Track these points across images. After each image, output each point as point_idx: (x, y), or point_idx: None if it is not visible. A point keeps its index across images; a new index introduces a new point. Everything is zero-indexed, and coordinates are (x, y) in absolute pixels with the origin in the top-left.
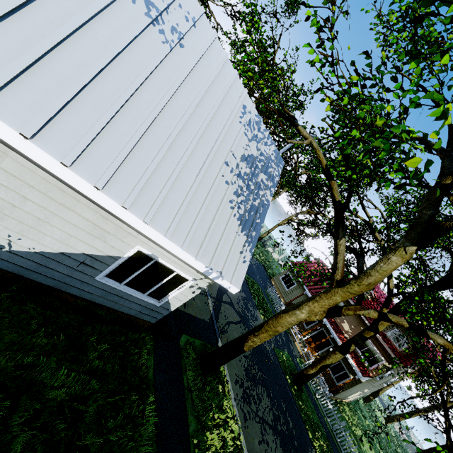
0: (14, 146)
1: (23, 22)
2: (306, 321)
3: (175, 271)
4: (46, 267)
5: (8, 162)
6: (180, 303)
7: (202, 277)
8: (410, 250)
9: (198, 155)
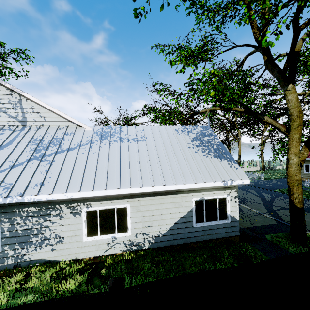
0: (141, 192)
1: (122, 168)
2: (303, 161)
3: (216, 198)
4: (175, 234)
5: (141, 202)
6: (237, 213)
7: (229, 191)
8: (289, 88)
9: (178, 154)
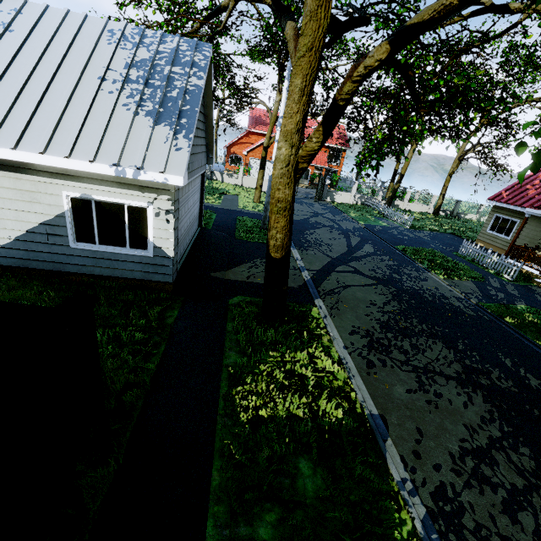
0: None
1: None
2: (303, 159)
3: (123, 204)
4: (33, 252)
5: None
6: (170, 243)
7: (153, 196)
8: None
9: (60, 87)
